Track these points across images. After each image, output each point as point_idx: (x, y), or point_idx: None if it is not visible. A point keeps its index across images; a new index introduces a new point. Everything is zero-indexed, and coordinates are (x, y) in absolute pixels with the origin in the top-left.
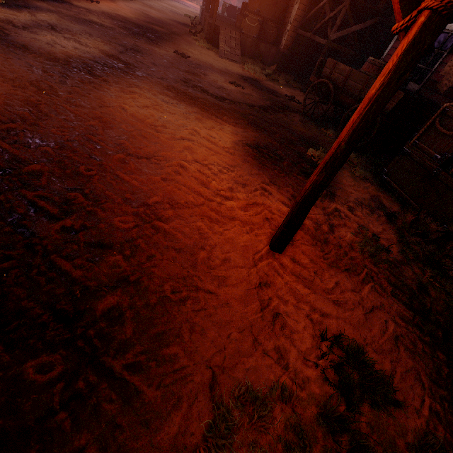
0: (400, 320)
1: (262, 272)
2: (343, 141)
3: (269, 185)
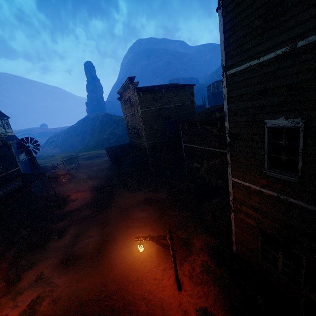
0: (216, 292)
1: (179, 300)
2: (174, 267)
3: (172, 263)
